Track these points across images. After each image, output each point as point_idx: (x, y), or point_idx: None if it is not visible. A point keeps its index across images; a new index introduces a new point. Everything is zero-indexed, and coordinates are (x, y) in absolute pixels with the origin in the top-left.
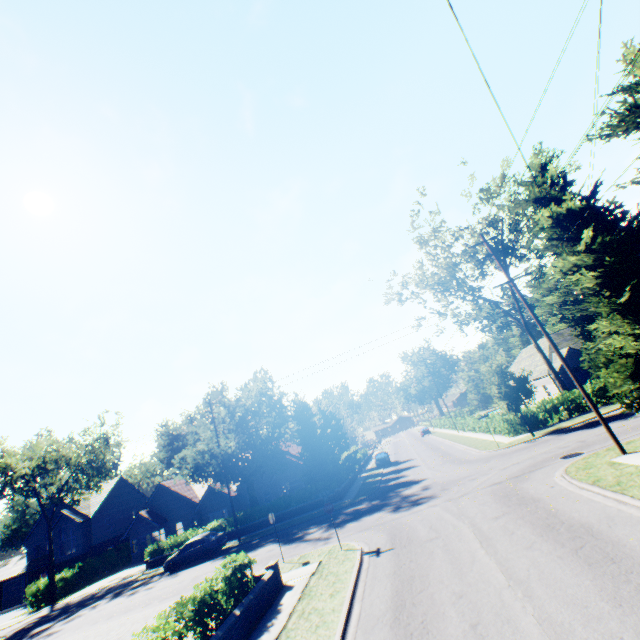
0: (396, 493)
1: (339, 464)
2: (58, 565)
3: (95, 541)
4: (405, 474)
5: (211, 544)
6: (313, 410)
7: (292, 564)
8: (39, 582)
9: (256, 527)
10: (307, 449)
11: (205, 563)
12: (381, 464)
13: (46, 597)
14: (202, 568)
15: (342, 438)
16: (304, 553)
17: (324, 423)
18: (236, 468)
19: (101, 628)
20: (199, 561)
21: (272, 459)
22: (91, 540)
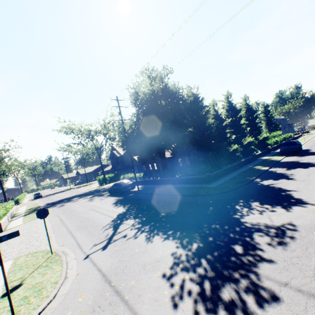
0: (240, 211)
1: (227, 150)
2: (118, 169)
3: (126, 164)
4: (293, 175)
5: (121, 188)
6: (214, 103)
7: (30, 271)
8: (99, 177)
9: (157, 182)
10: (192, 137)
11: (113, 198)
12: (285, 152)
13: (103, 182)
14: (104, 202)
15: (254, 126)
16: (61, 258)
17: (231, 114)
18: (146, 145)
19: (40, 221)
20: (120, 194)
21: (160, 143)
22: (124, 164)
